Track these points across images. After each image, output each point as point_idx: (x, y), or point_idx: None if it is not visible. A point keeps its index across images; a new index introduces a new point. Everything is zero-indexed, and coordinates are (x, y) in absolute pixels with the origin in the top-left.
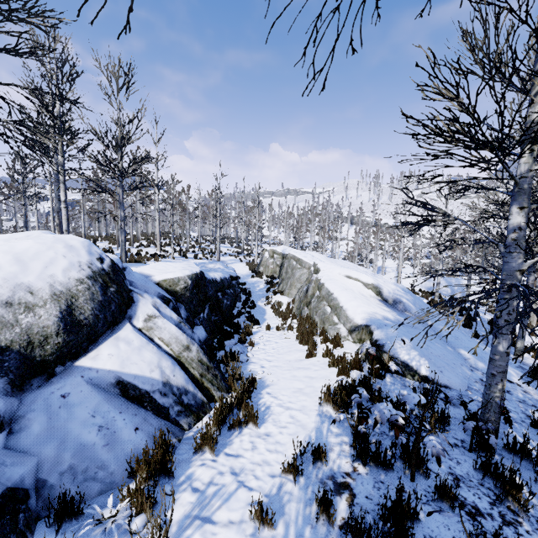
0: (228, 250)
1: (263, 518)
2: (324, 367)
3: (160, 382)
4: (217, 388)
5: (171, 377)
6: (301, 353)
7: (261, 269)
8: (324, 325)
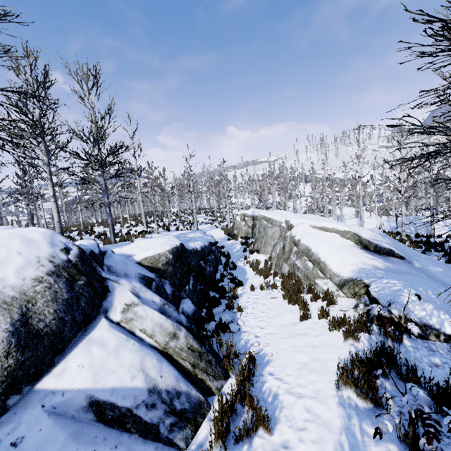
0: (204, 219)
1: None
2: (324, 331)
3: (144, 390)
4: (213, 377)
5: (157, 379)
6: (293, 315)
7: (235, 232)
8: (309, 281)
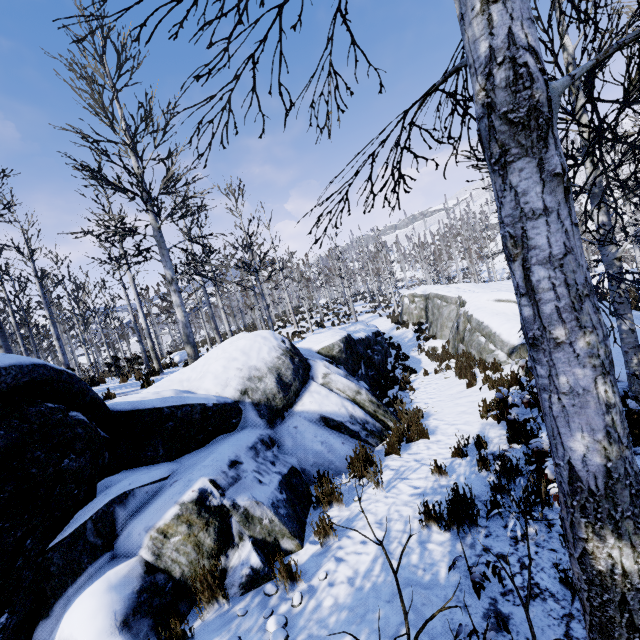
0: (363, 308)
1: (440, 471)
2: (485, 391)
3: (347, 416)
4: (390, 420)
5: (353, 412)
6: (462, 386)
7: (405, 318)
8: (481, 356)
